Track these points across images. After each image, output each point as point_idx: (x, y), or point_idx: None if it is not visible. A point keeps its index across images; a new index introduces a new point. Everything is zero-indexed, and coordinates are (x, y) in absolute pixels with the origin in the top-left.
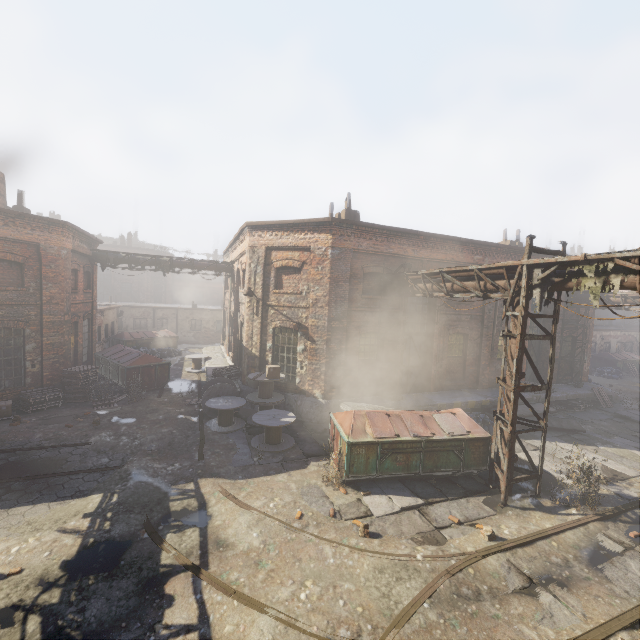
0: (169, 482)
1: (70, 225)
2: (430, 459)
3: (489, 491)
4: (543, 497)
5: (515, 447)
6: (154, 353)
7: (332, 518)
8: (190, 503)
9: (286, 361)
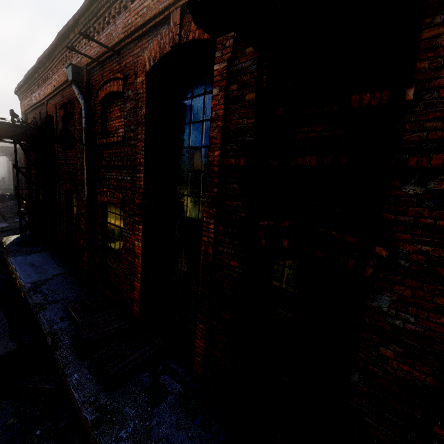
0: None
1: None
2: None
3: None
4: None
5: None
6: None
7: None
8: None
9: None
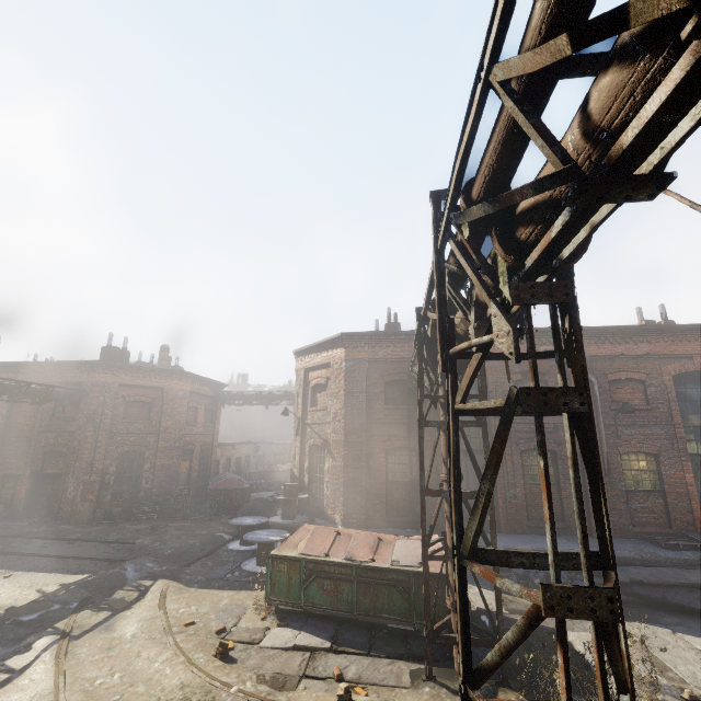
0: (140, 577)
1: (187, 373)
2: (366, 594)
3: (441, 662)
4: (514, 689)
5: (582, 625)
6: (270, 485)
7: (214, 634)
8: (132, 594)
9: (318, 482)
